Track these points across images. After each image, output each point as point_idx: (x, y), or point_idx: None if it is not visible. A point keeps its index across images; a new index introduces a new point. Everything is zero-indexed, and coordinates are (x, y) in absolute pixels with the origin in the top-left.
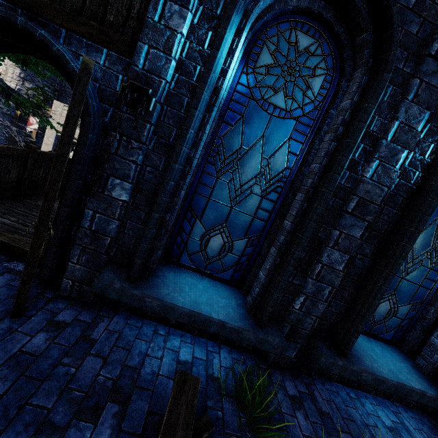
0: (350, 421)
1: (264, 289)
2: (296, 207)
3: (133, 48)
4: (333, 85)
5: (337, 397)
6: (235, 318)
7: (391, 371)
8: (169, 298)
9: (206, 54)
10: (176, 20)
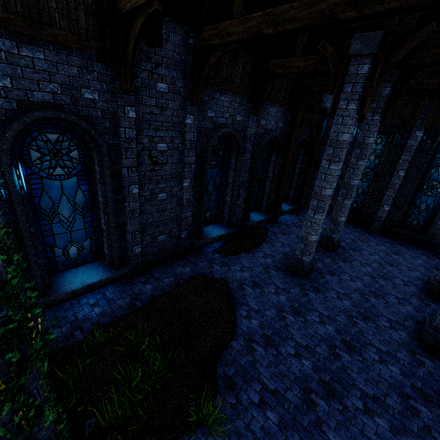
0: (63, 320)
1: None
2: None
3: None
4: None
5: (60, 311)
6: None
7: (82, 282)
8: None
9: None
10: None
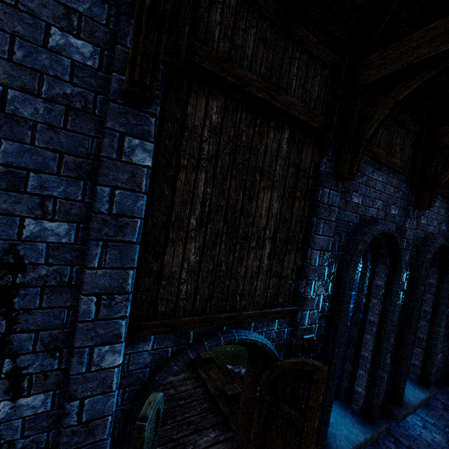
0: (416, 441)
1: (365, 398)
2: (371, 345)
3: (295, 312)
4: (361, 263)
5: (400, 428)
6: (364, 429)
7: (413, 396)
8: (340, 448)
9: (330, 295)
10: (320, 289)
